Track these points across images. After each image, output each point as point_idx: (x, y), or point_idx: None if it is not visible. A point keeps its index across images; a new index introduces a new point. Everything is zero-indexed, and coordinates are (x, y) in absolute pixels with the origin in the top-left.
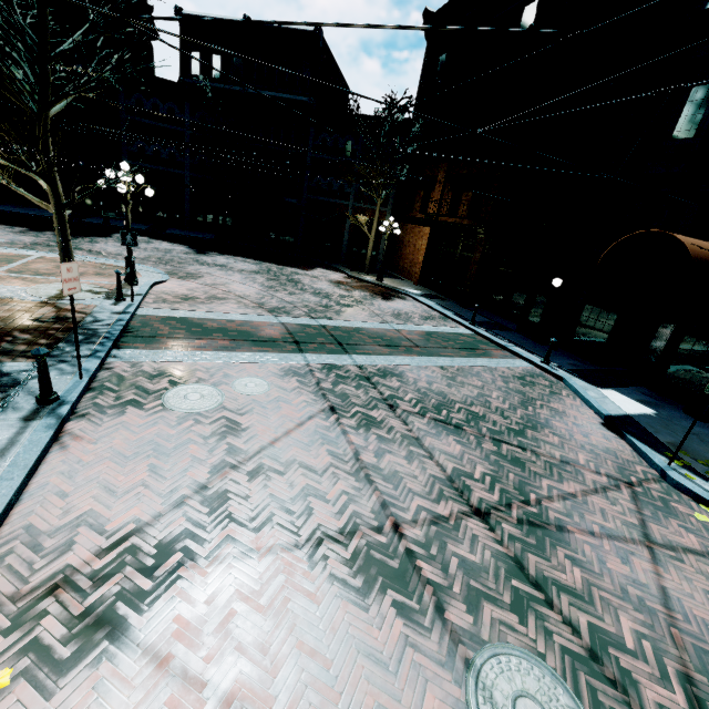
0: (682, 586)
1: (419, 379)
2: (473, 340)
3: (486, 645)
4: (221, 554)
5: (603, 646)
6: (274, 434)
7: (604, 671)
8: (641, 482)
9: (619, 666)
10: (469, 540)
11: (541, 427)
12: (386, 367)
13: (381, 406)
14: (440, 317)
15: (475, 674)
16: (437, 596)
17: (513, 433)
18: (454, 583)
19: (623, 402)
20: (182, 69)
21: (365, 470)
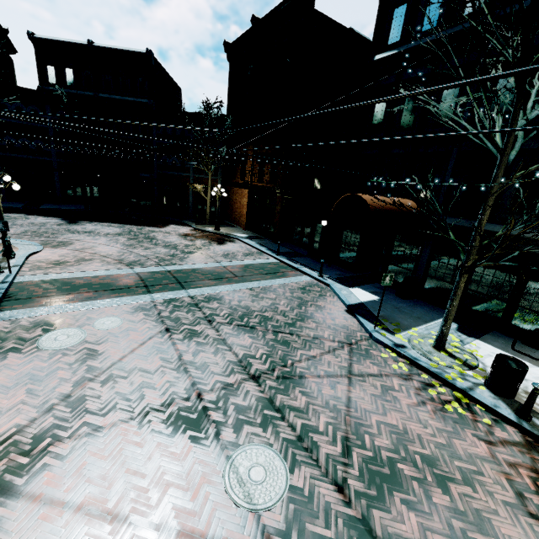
0: (360, 394)
1: (233, 299)
2: (277, 266)
3: (241, 446)
4: (78, 433)
5: (306, 433)
6: (122, 353)
7: (303, 445)
8: (358, 342)
9: (312, 440)
10: (244, 394)
11: (307, 318)
12: (211, 294)
13: (203, 322)
14: (257, 252)
15: (231, 461)
16: (217, 428)
17: (288, 326)
18: (229, 419)
19: (361, 295)
20: (40, 79)
21: (184, 365)
